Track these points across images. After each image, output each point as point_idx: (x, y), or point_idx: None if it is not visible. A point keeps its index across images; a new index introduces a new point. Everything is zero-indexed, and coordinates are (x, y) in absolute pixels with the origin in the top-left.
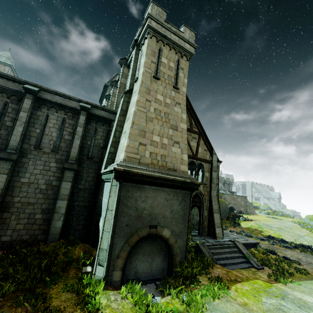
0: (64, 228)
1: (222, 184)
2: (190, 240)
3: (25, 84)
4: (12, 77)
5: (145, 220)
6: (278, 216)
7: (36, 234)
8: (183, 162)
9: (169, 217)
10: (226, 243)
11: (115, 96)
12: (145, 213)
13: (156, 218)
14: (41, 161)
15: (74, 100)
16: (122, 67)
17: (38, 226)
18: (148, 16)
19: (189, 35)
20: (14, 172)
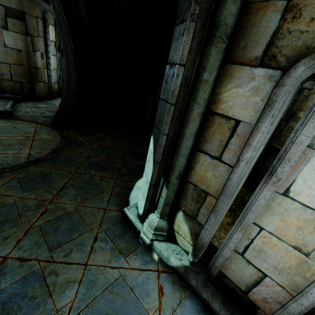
0: None
1: None
2: None
3: None
4: None
5: None
6: None
7: None
8: None
9: None
10: None
11: None
12: None
13: None
14: None
15: None
16: None
17: None
18: None
19: None
20: None
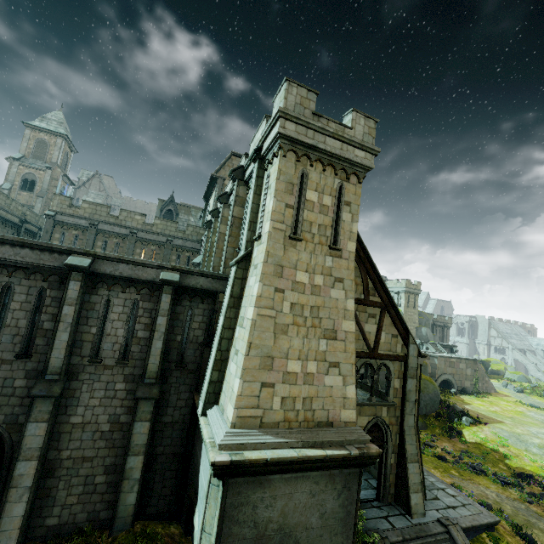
0: (141, 495)
1: (430, 328)
2: (359, 527)
3: (70, 254)
4: (49, 246)
5: (271, 541)
6: (542, 399)
7: (98, 510)
8: (347, 403)
9: (318, 526)
10: (431, 533)
11: (226, 221)
12: (270, 529)
13: (292, 533)
14: (101, 382)
15: (151, 266)
16: (236, 185)
17: (100, 496)
18: (279, 116)
19: (364, 129)
20: (60, 408)
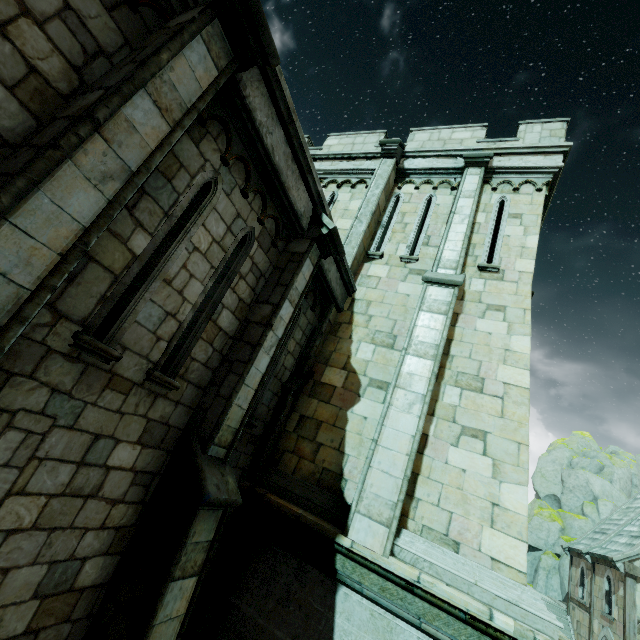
0: None
1: None
2: None
3: None
4: None
5: None
6: None
7: None
8: None
9: None
10: None
11: None
12: None
13: None
14: (75, 432)
15: (311, 185)
16: (393, 164)
17: None
18: (566, 151)
19: None
20: None
